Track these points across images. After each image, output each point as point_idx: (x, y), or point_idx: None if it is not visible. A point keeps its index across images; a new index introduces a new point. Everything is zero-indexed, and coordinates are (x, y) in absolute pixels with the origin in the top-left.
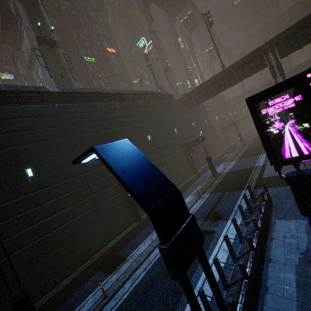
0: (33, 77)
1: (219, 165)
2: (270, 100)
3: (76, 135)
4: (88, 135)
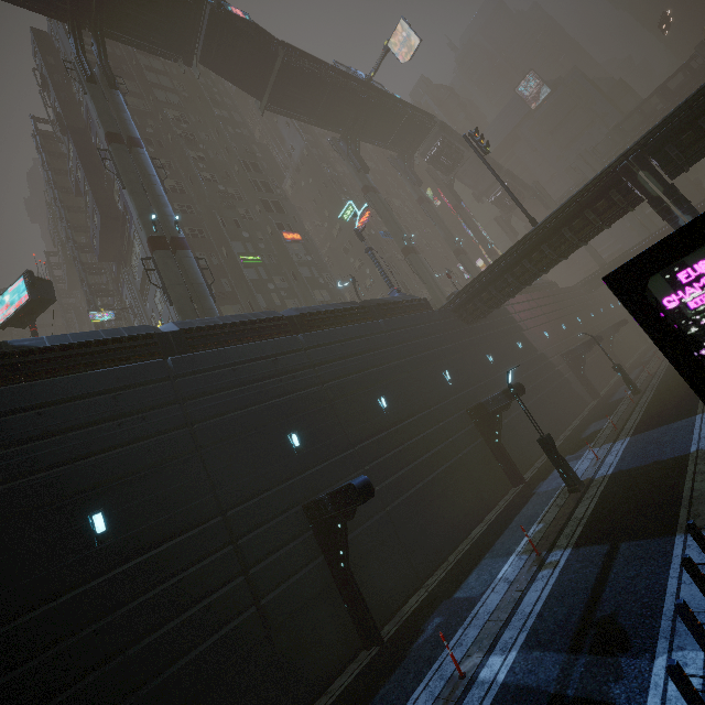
0: (148, 309)
1: (582, 456)
2: (681, 268)
3: (210, 419)
4: (237, 415)
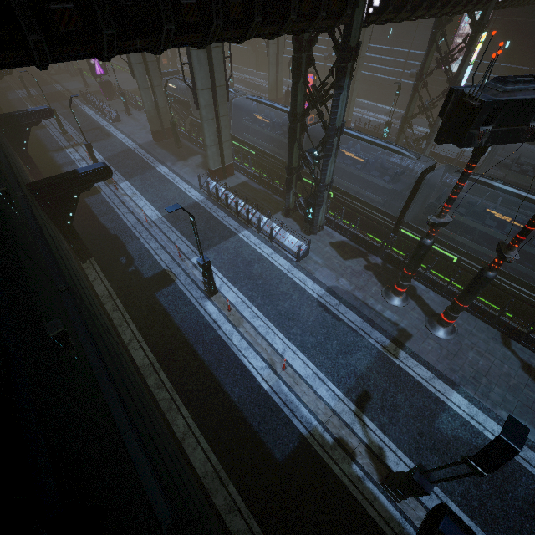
0: None
1: (17, 92)
2: None
3: None
4: None
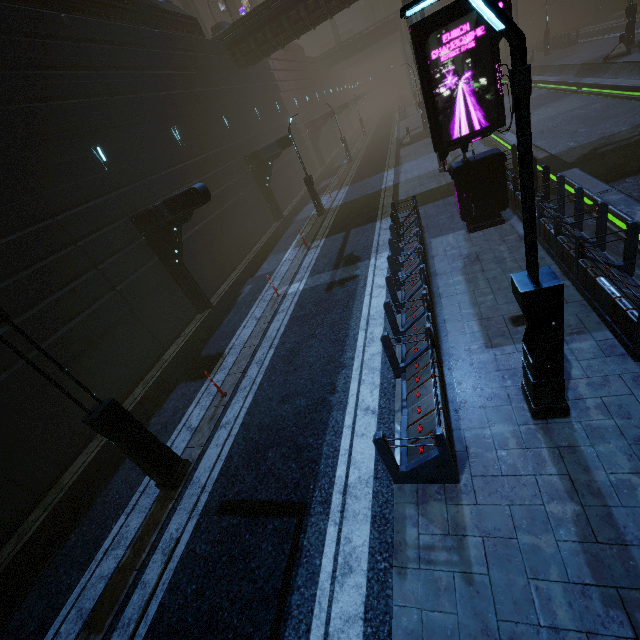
0: None
1: (321, 199)
2: (446, 32)
3: None
4: (22, 109)
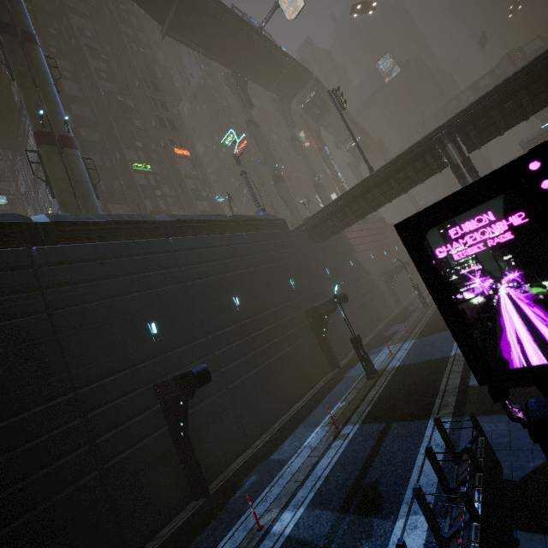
0: (40, 198)
1: (382, 351)
2: (452, 226)
3: (72, 306)
4: (100, 304)
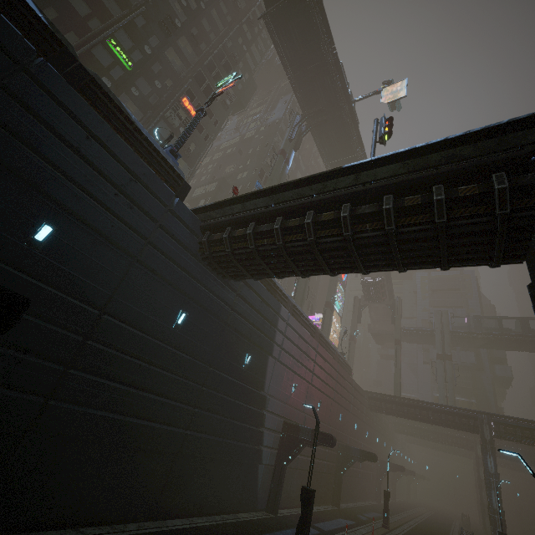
0: None
1: None
2: None
3: None
4: None
